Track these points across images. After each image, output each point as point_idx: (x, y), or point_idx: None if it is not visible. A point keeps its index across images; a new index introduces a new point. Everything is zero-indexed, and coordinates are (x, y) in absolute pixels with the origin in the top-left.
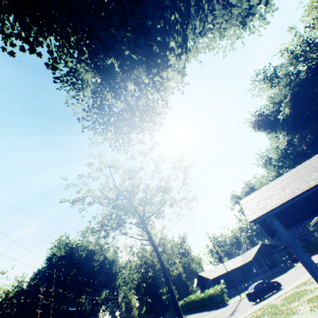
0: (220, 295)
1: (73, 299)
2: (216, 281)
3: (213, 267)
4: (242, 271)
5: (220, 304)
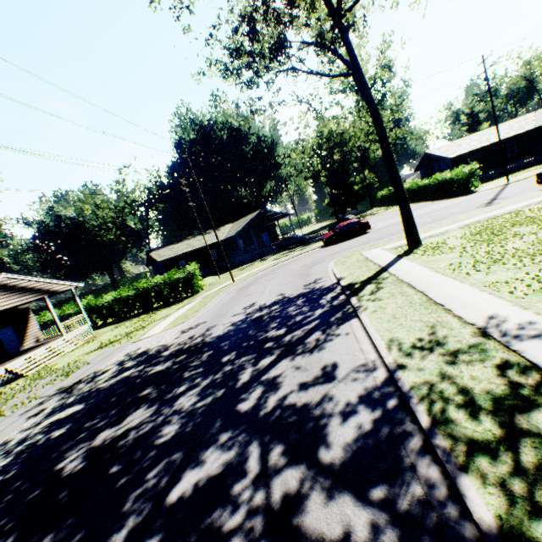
0: (465, 181)
1: (230, 194)
2: (458, 163)
3: (459, 140)
4: (522, 143)
5: (457, 193)
